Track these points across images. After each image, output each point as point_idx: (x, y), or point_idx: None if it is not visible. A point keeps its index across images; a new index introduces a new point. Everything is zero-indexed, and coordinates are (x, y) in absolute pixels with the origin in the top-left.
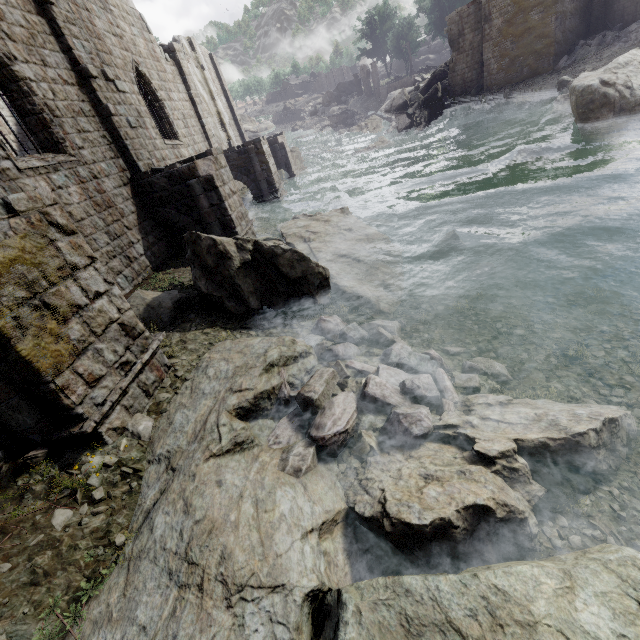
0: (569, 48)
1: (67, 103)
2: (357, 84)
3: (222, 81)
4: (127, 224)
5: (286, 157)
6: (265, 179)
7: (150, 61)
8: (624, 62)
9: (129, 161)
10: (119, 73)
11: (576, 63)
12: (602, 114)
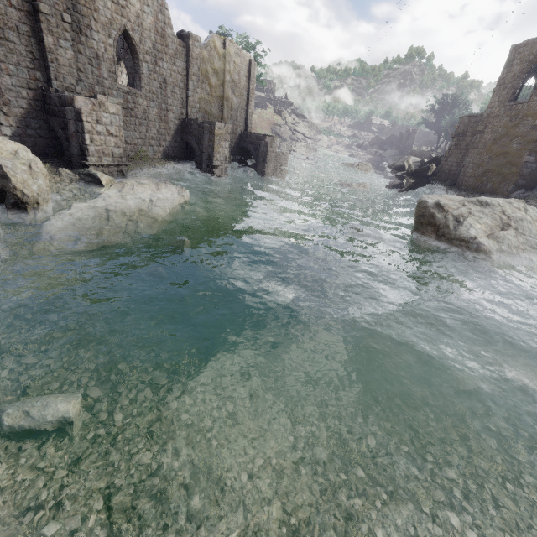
0: (535, 185)
1: (2, 17)
2: (399, 140)
3: (250, 80)
4: (7, 111)
5: (266, 154)
6: (208, 153)
7: (151, 33)
8: (487, 201)
9: (49, 77)
10: (95, 25)
11: (524, 199)
12: (428, 231)
